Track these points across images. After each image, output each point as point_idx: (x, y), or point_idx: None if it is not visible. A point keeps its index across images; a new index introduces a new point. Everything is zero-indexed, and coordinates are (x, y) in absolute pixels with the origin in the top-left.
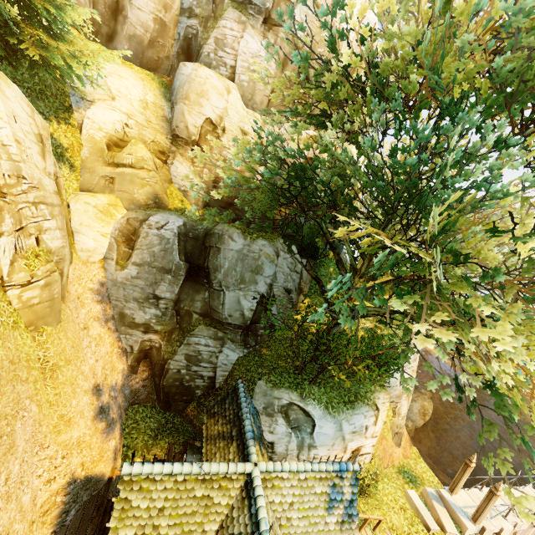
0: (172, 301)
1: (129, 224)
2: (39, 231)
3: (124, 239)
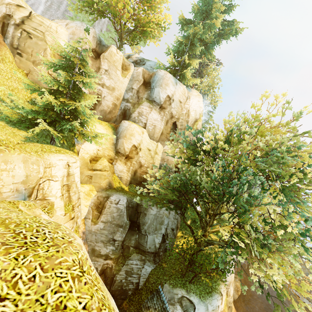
0: (121, 241)
1: (98, 199)
2: (77, 218)
3: (95, 207)
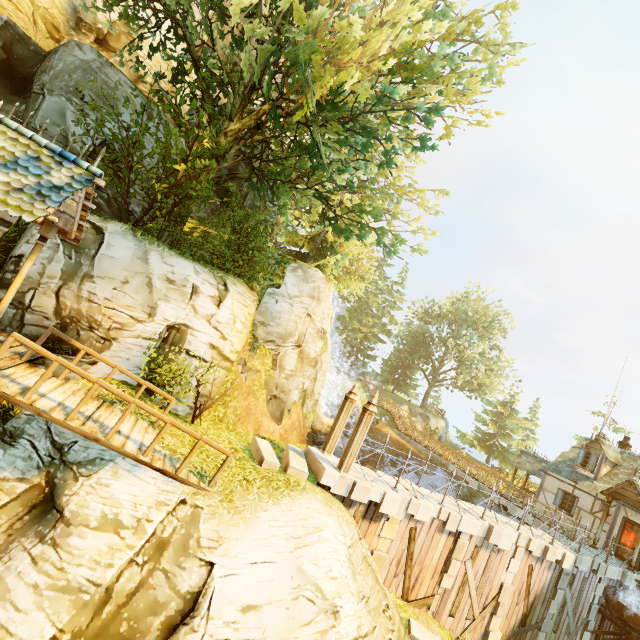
0: None
1: None
2: None
3: None
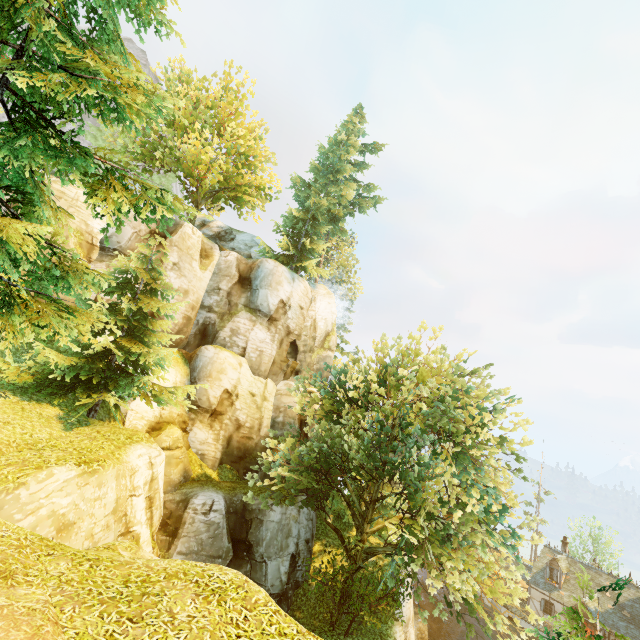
0: None
1: (167, 508)
2: None
3: (163, 526)
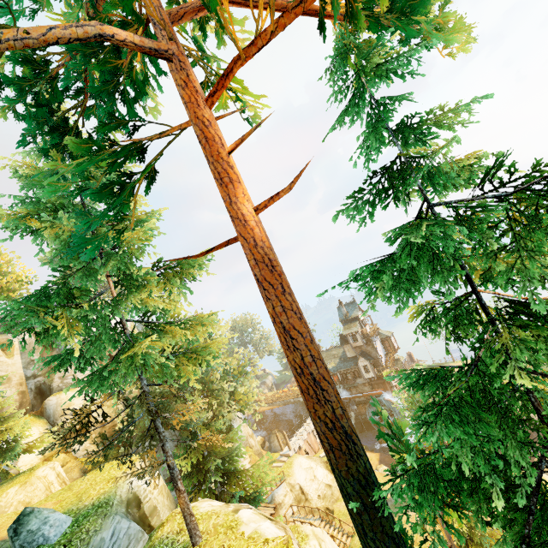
0: None
1: None
2: None
3: None
